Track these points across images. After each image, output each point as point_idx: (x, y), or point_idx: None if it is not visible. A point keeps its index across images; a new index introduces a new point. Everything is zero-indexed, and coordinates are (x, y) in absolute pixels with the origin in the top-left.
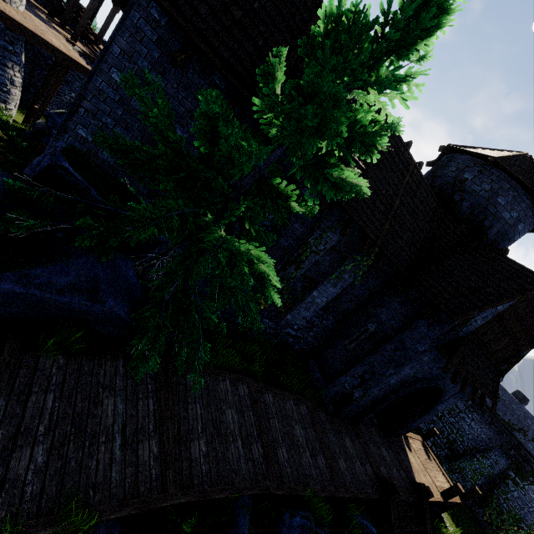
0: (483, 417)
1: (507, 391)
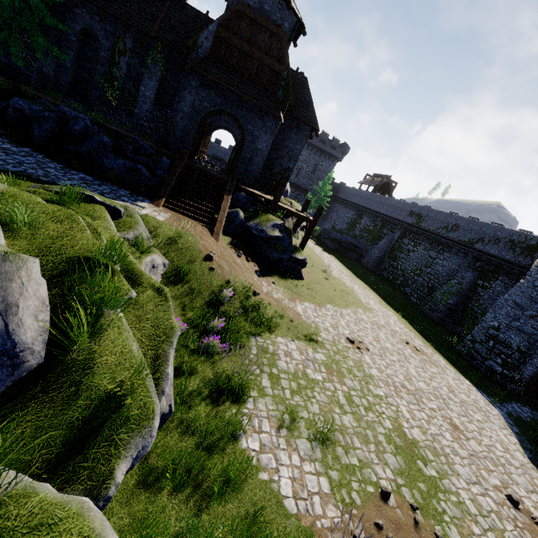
0: (451, 252)
1: (464, 217)
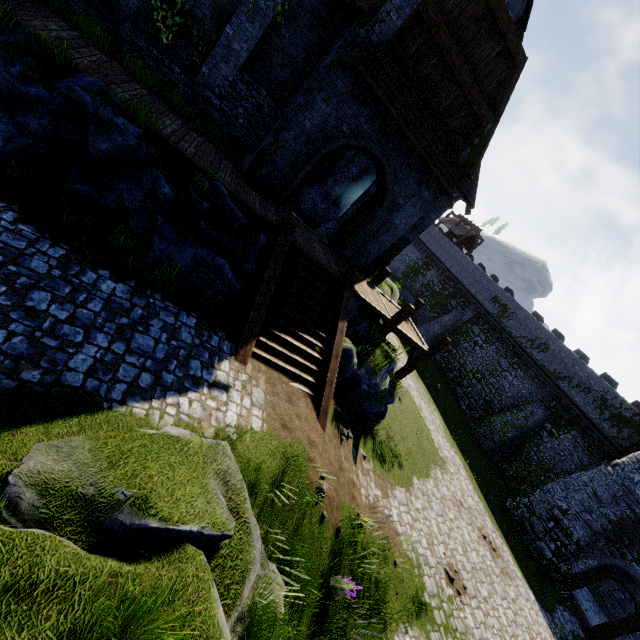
0: (527, 372)
1: (559, 340)
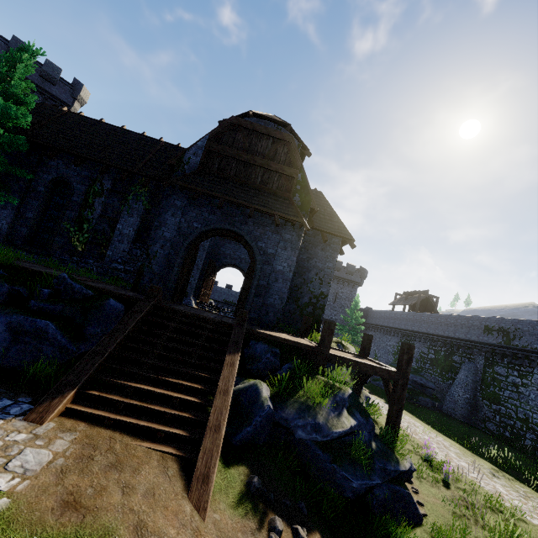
0: None
1: None
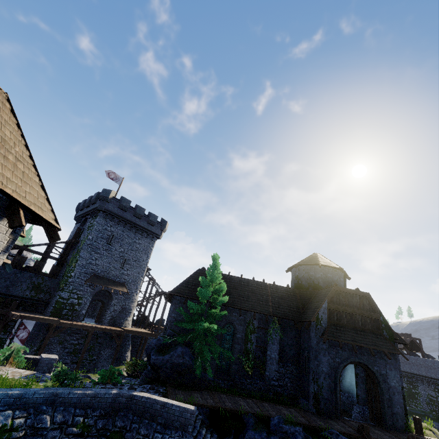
0: None
1: None
